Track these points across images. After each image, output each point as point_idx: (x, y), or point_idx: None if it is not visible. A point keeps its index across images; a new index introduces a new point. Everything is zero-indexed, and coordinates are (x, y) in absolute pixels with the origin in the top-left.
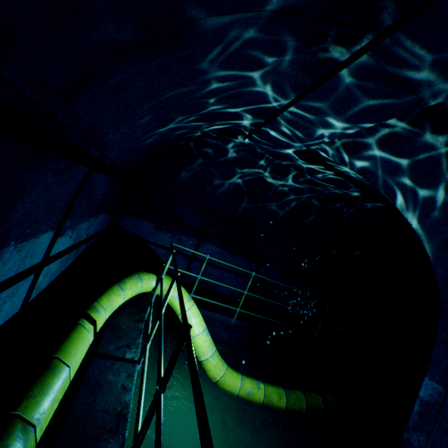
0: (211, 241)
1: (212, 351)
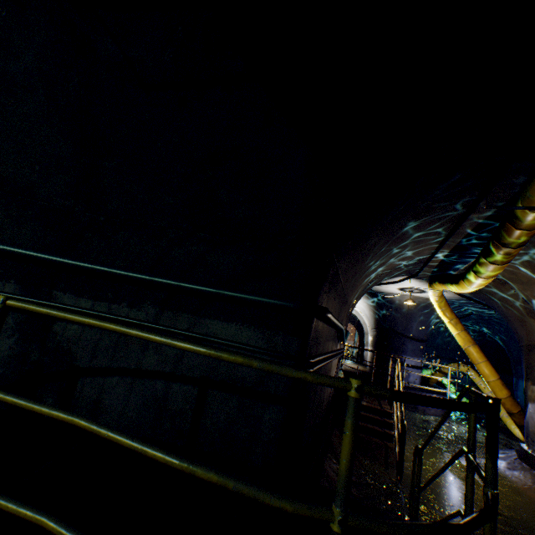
0: (444, 360)
1: (457, 393)
